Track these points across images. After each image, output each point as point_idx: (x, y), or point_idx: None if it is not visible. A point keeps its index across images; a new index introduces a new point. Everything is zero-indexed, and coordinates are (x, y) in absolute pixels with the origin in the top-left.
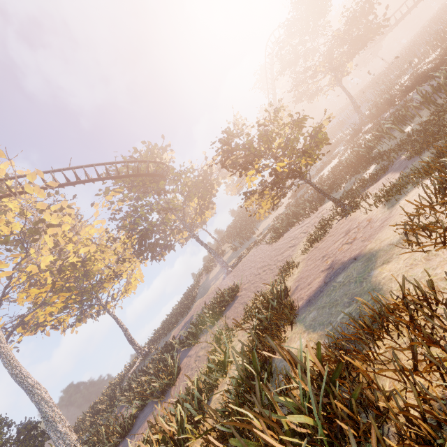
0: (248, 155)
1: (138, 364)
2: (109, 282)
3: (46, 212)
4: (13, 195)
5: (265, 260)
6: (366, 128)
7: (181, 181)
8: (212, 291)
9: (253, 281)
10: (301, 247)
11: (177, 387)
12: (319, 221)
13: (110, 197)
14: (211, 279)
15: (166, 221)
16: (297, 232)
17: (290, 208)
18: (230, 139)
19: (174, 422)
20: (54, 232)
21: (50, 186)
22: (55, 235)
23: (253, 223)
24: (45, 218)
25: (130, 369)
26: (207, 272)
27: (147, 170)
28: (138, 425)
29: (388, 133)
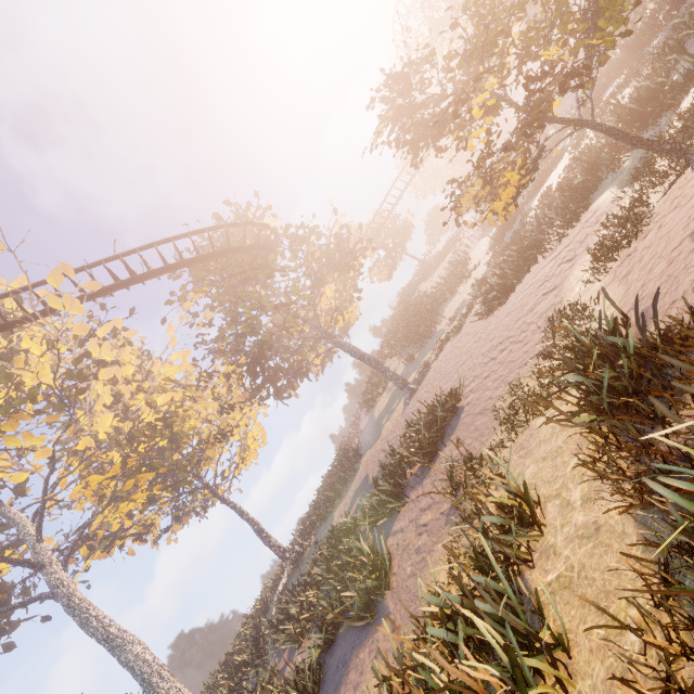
0: (470, 56)
1: (287, 578)
2: (213, 448)
3: (90, 341)
4: (31, 317)
5: (494, 336)
6: (610, 90)
7: (302, 252)
8: (390, 430)
9: (484, 373)
10: (577, 280)
11: (399, 592)
12: (598, 227)
13: (190, 304)
14: (379, 417)
15: (290, 324)
16: (549, 268)
17: (498, 261)
18: (408, 75)
19: (473, 659)
20: (109, 375)
21: (89, 294)
22: (113, 385)
23: (430, 313)
24: (90, 352)
25: (274, 587)
26: (367, 409)
27: (243, 239)
28: (334, 681)
29: (690, 44)
